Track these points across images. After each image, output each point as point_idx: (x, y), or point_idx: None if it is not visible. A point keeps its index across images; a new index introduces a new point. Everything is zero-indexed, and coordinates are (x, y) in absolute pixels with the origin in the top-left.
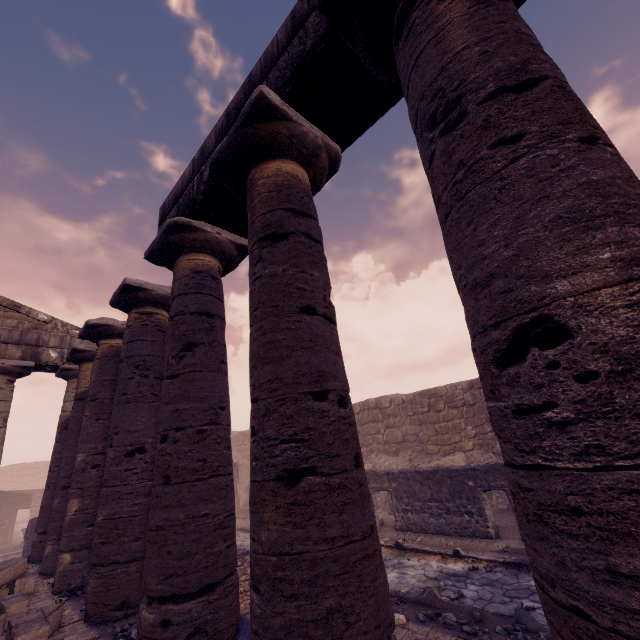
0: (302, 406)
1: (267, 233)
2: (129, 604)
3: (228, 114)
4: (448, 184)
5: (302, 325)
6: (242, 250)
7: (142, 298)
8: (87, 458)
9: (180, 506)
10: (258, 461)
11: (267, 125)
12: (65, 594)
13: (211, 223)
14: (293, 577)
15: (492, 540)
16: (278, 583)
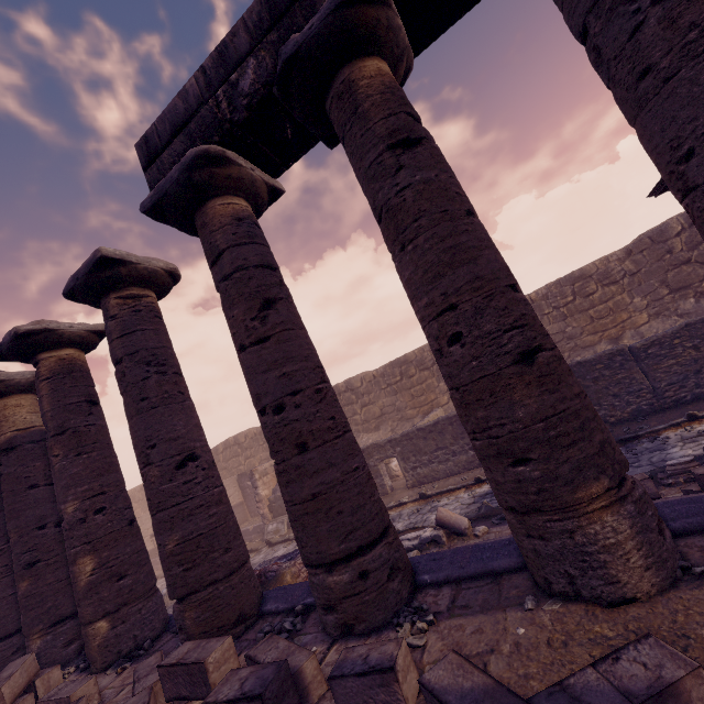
0: (510, 297)
1: (399, 138)
2: (245, 617)
3: (269, 1)
4: (674, 48)
5: (476, 227)
6: (271, 194)
7: (124, 276)
8: (83, 505)
9: (331, 466)
10: (482, 358)
11: (369, 9)
12: (123, 662)
13: (243, 155)
14: (567, 430)
15: None
16: (554, 440)
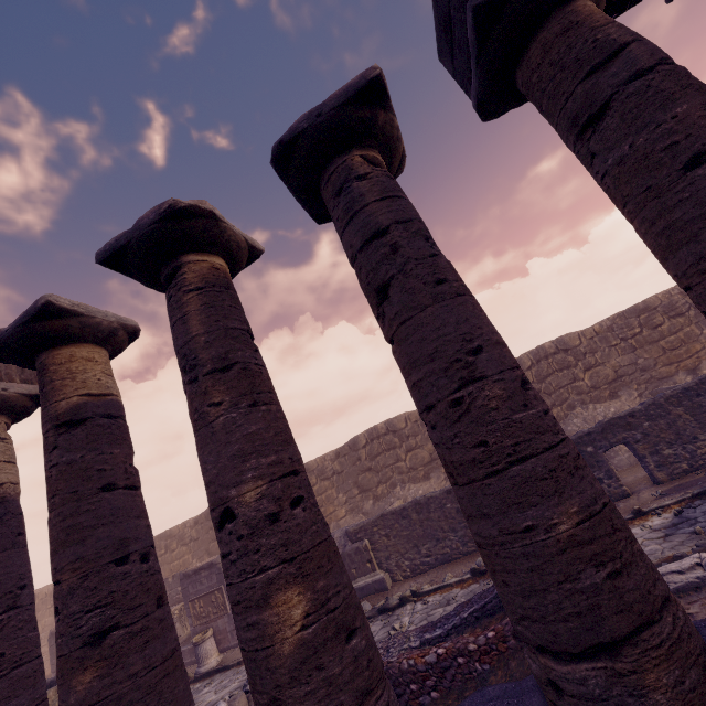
0: None
1: None
2: None
3: None
4: None
5: None
6: None
7: (378, 127)
8: (272, 488)
9: None
10: None
11: None
12: None
13: None
14: None
15: (632, 496)
16: None
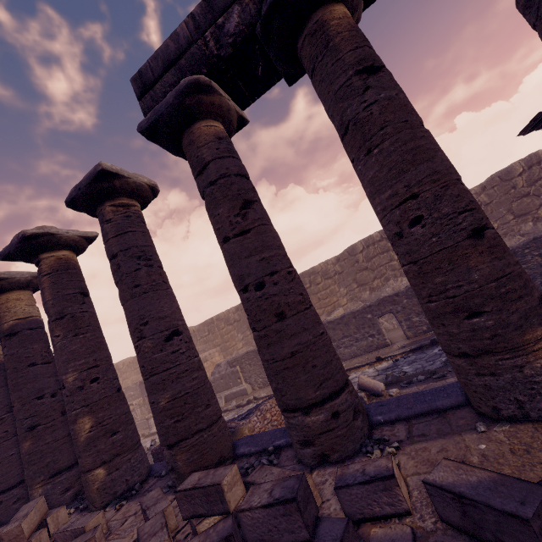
0: (460, 187)
1: (365, 65)
2: (224, 458)
3: None
4: None
5: (429, 134)
6: (239, 123)
7: (117, 187)
8: (81, 375)
9: (305, 331)
10: (441, 234)
11: None
12: (119, 500)
13: (222, 87)
14: (514, 287)
15: (390, 346)
16: (504, 296)
